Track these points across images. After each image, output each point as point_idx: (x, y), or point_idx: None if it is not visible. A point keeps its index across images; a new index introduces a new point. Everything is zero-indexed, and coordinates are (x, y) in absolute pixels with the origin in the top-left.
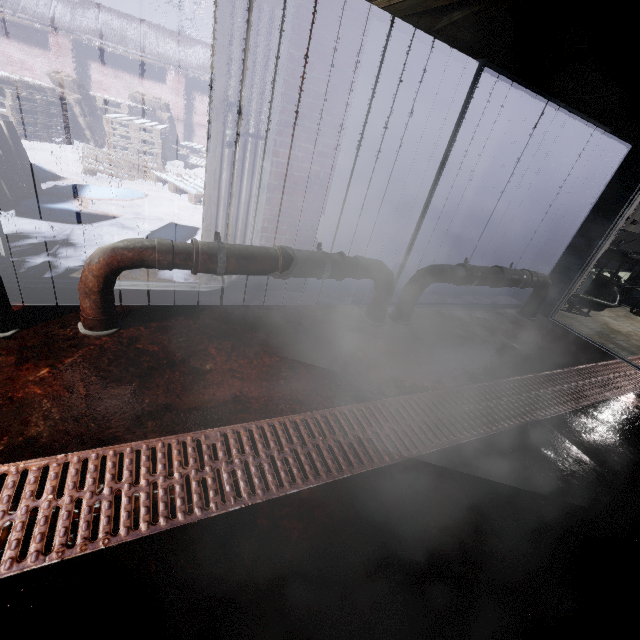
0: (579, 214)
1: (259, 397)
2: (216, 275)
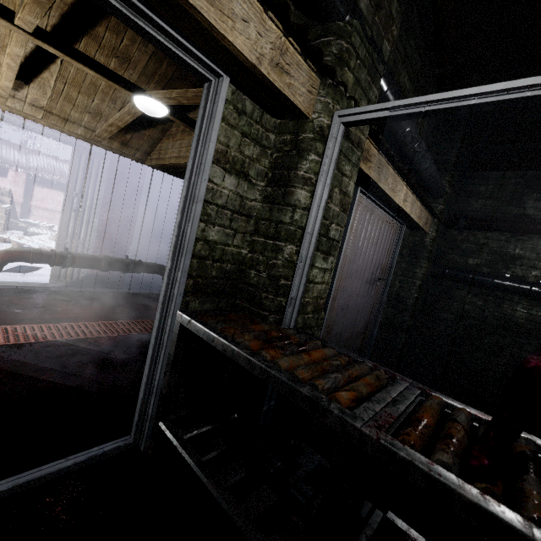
0: None
1: (90, 317)
2: (65, 267)
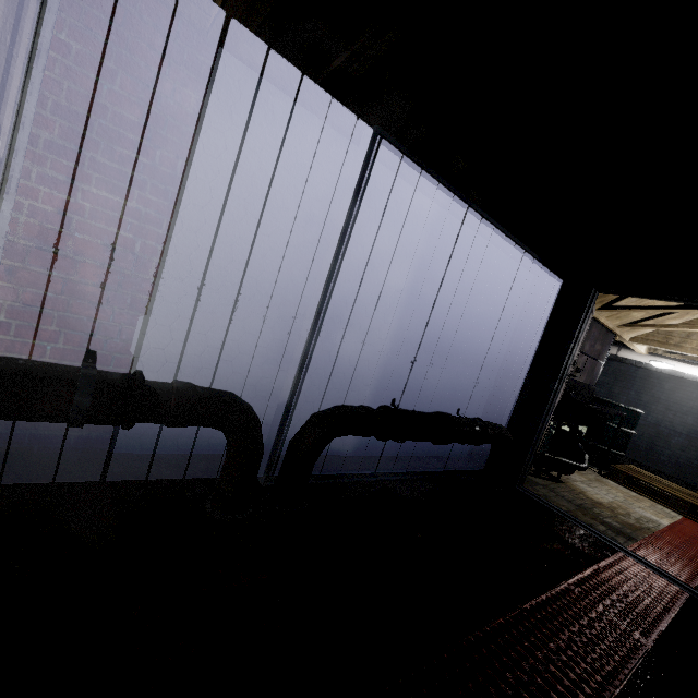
0: (525, 353)
1: None
2: None
